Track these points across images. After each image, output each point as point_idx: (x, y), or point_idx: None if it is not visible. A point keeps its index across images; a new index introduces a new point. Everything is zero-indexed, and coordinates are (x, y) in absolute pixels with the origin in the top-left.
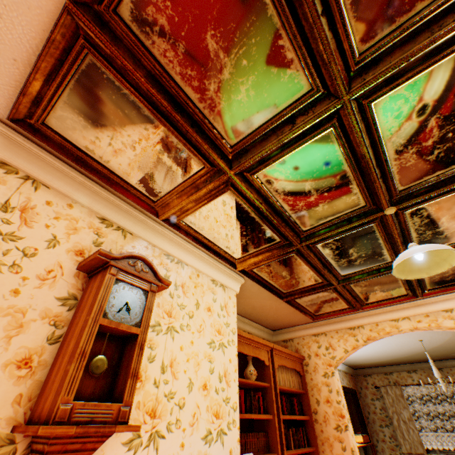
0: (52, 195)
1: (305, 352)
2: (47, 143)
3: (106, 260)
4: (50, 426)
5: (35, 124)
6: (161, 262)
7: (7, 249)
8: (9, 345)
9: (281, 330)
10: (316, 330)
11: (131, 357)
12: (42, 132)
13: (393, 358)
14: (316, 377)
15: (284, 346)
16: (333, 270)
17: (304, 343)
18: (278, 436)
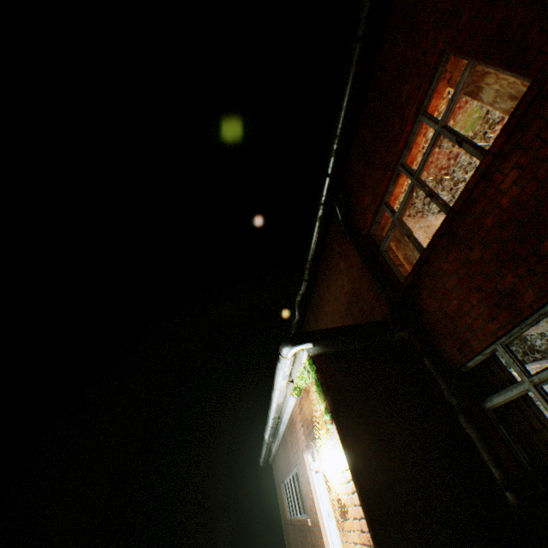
0: None
1: None
2: None
3: None
4: None
5: None
6: None
7: None
8: None
9: None
10: None
11: None
12: None
13: None
14: None
15: None
16: None
17: None
18: None
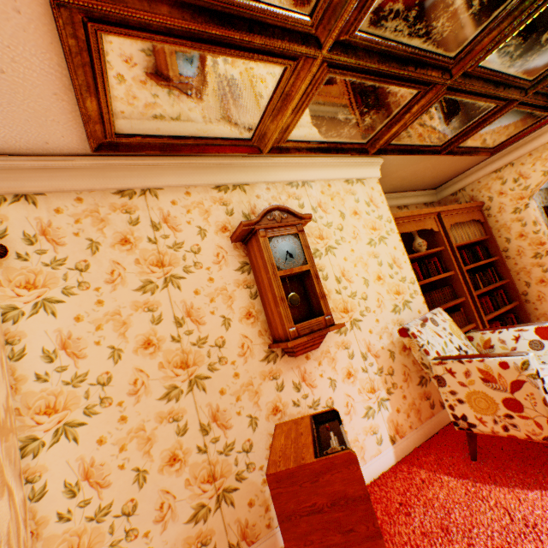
0: (170, 195)
1: (483, 197)
2: (132, 151)
3: (251, 228)
4: (292, 342)
5: (112, 141)
6: (288, 196)
7: (182, 256)
8: (233, 310)
9: (445, 186)
10: (496, 166)
11: (312, 287)
12: (121, 144)
13: None
14: (503, 217)
15: (453, 201)
16: (514, 82)
17: (481, 188)
18: (463, 285)
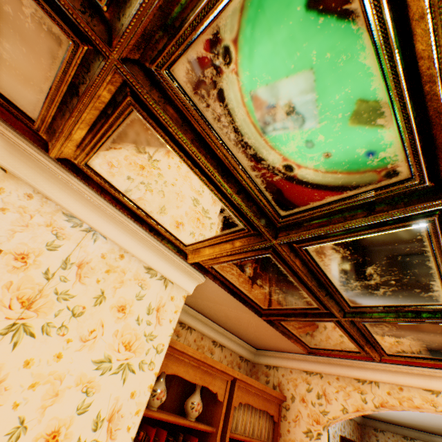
0: None
1: (289, 390)
2: None
3: None
4: None
5: None
6: (50, 223)
7: None
8: None
9: (265, 352)
10: (309, 367)
11: None
12: None
13: (419, 424)
14: (295, 430)
15: (265, 373)
16: (336, 295)
17: (291, 378)
18: None
